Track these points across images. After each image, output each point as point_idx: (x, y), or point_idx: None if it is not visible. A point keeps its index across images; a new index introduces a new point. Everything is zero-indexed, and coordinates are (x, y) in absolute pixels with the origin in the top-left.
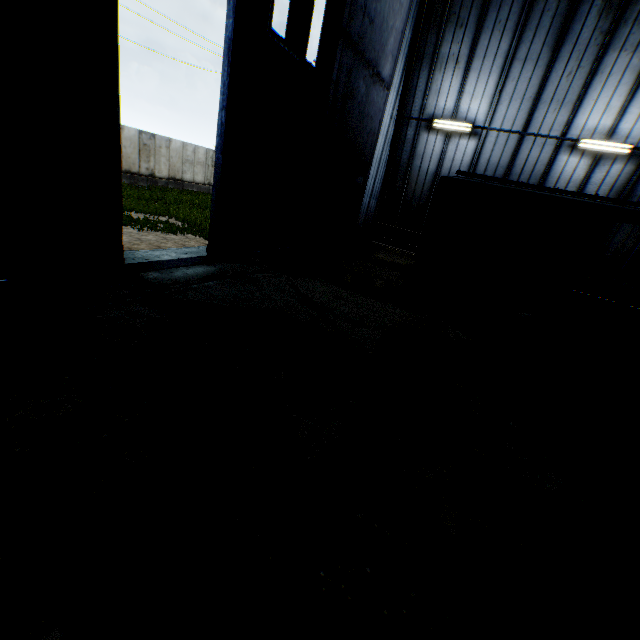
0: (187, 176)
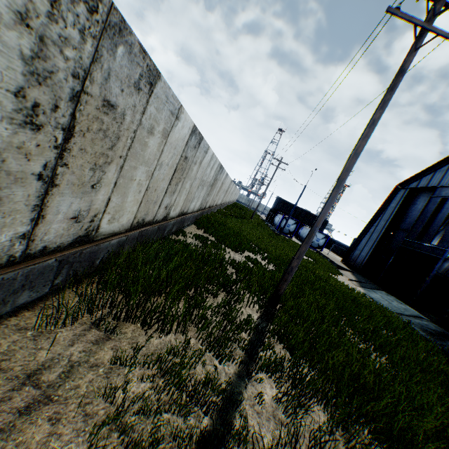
0: (227, 200)
